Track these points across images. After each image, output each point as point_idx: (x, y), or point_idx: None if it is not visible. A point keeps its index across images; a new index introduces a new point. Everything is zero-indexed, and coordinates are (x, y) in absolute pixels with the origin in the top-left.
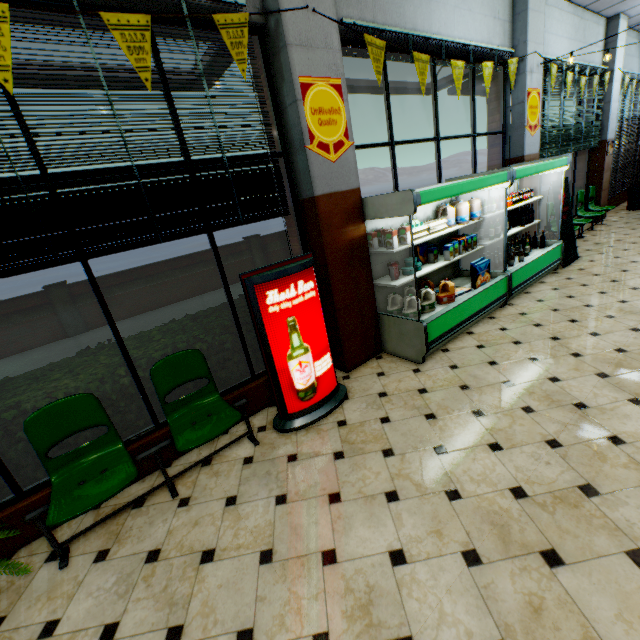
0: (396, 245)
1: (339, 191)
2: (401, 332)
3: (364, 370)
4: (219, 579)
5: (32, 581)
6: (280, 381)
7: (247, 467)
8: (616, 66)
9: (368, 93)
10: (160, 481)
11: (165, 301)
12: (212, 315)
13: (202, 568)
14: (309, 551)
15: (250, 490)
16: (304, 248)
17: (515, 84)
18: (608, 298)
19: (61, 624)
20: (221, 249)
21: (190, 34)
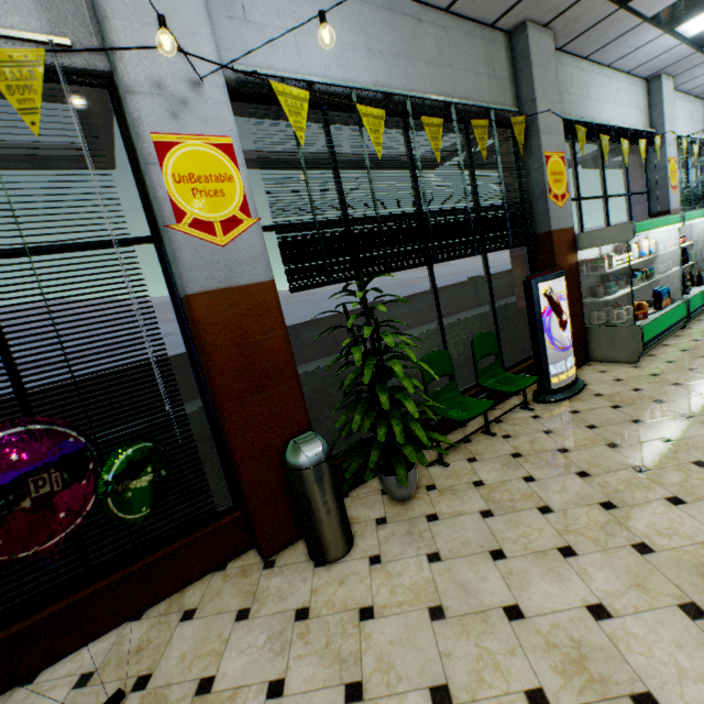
0: (606, 268)
1: (563, 228)
2: (613, 339)
3: (583, 371)
4: (586, 456)
5: (430, 473)
6: (547, 360)
7: (539, 419)
8: None
9: None
10: (469, 432)
11: (305, 359)
12: (456, 327)
13: (566, 454)
14: (645, 440)
15: (557, 427)
16: (532, 272)
17: (655, 155)
18: None
19: (485, 481)
20: (352, 312)
21: (493, 130)
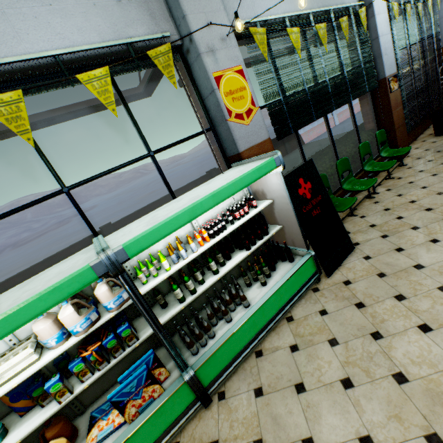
0: None
1: None
2: None
3: None
4: None
5: None
6: None
7: None
8: None
9: (42, 127)
10: None
11: None
12: None
13: None
14: None
15: None
16: None
17: (198, 71)
18: (349, 415)
19: None
20: (77, 245)
21: None
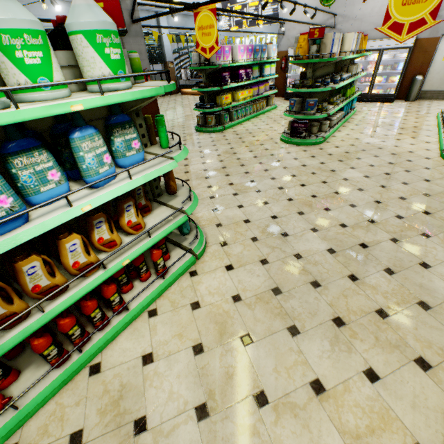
0: None
1: None
2: None
3: None
4: None
5: None
6: None
7: None
8: (163, 32)
9: None
10: None
11: None
12: None
13: None
14: None
15: None
16: None
17: None
18: None
19: None
20: None
21: None
